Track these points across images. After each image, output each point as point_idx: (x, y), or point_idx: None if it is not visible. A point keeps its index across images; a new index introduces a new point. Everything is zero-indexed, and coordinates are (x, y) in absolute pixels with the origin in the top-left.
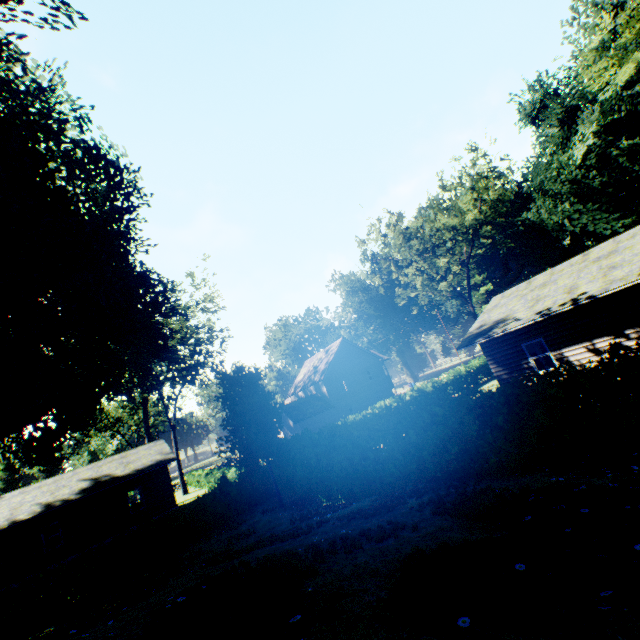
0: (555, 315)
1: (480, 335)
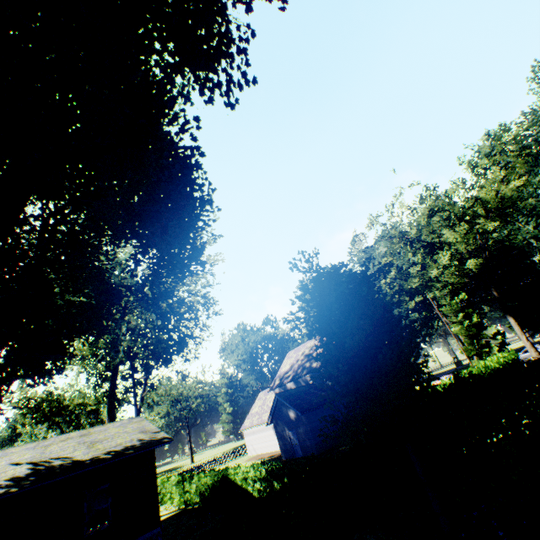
0: None
1: None
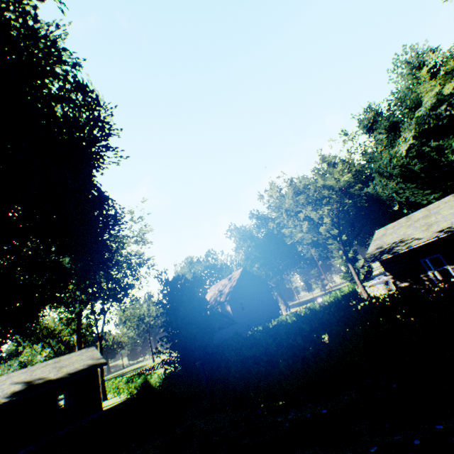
0: (451, 234)
1: (383, 253)
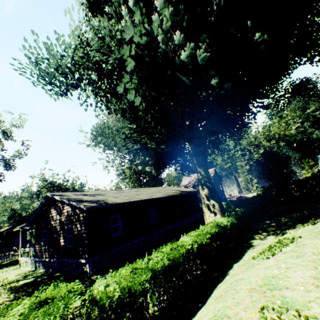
0: None
1: None
